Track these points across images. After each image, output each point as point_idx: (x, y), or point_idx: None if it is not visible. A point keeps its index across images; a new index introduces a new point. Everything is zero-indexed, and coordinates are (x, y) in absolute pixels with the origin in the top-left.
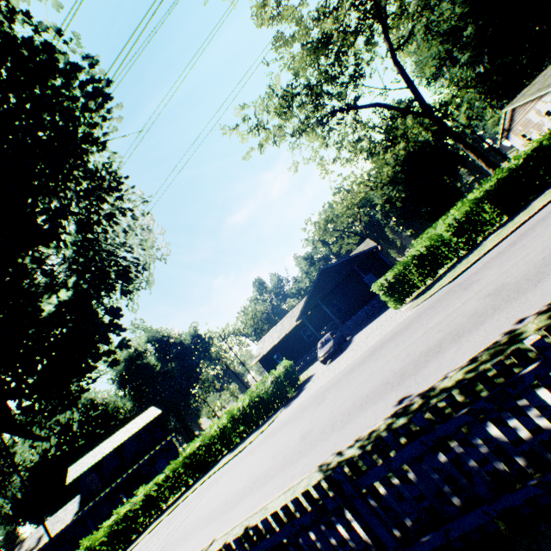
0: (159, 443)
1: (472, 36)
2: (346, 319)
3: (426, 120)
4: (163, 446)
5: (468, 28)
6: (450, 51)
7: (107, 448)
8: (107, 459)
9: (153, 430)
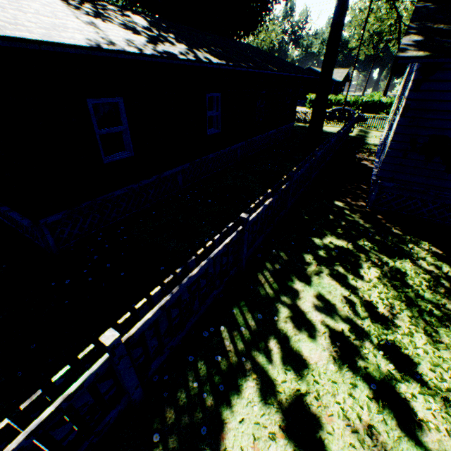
0: None
1: None
2: (298, 99)
3: None
4: None
5: None
6: None
7: None
8: None
9: None
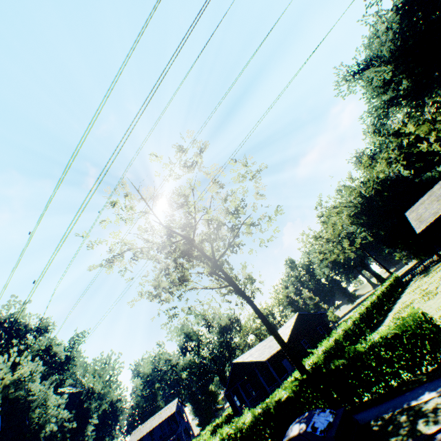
0: (168, 438)
1: (409, 88)
2: (273, 390)
3: (380, 165)
4: (175, 436)
5: (403, 82)
6: (394, 97)
7: (146, 429)
8: (145, 437)
9: (171, 422)
